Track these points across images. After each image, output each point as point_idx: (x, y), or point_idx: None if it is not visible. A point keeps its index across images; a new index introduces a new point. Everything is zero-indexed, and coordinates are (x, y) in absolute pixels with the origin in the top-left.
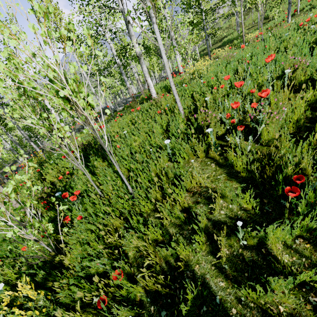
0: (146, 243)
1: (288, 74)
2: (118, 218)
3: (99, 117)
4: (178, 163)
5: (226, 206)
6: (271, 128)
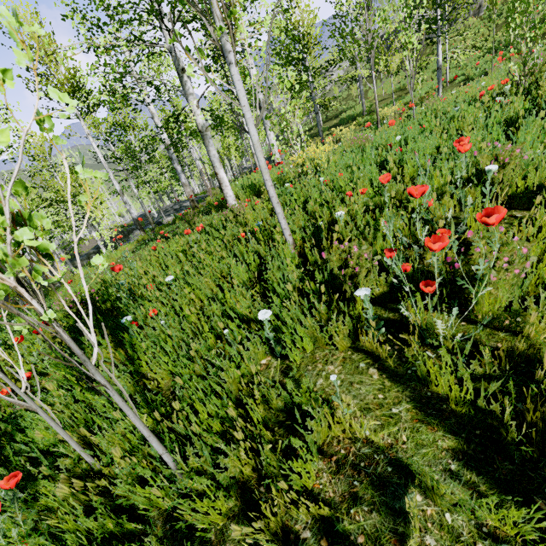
0: None
1: (491, 174)
2: None
3: (129, 233)
4: (289, 362)
5: (437, 519)
6: (502, 292)
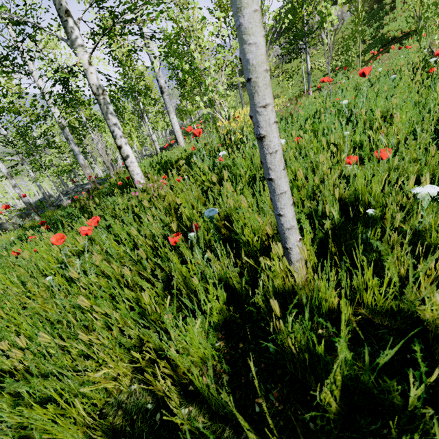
0: None
1: None
2: None
3: (28, 216)
4: None
5: None
6: None
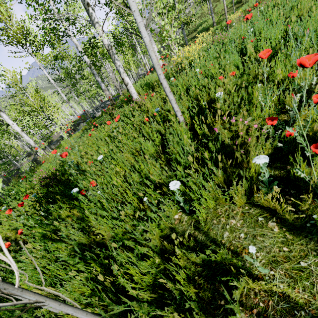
0: None
1: None
2: None
3: (78, 125)
4: (196, 217)
5: None
6: None
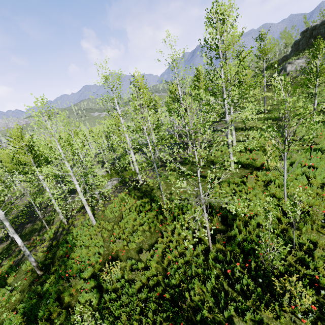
0: (321, 267)
1: None
2: (293, 256)
3: None
4: (301, 231)
5: None
6: None
